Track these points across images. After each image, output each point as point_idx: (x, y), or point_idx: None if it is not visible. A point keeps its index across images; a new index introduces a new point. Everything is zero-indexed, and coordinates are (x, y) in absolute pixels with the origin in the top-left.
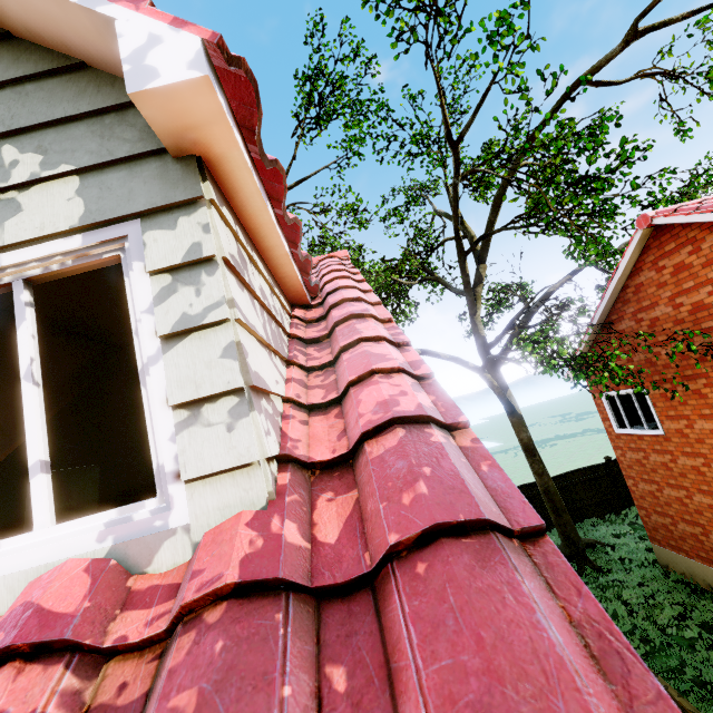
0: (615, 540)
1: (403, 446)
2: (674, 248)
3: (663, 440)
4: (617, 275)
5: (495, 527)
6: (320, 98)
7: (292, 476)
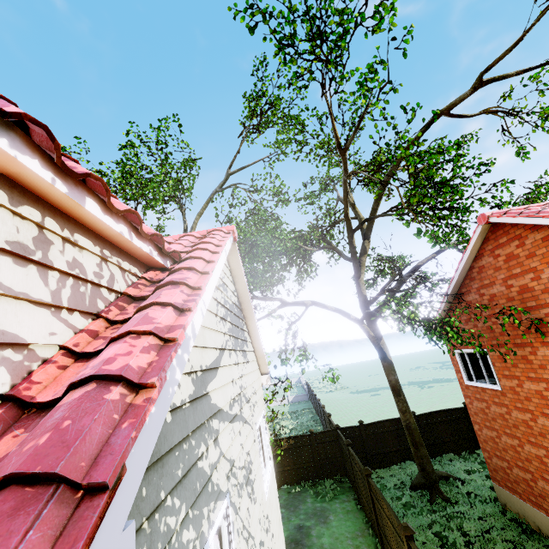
0: (466, 476)
1: (77, 399)
2: (506, 242)
3: (500, 394)
4: (465, 258)
5: (65, 480)
6: (260, 112)
7: (3, 412)
